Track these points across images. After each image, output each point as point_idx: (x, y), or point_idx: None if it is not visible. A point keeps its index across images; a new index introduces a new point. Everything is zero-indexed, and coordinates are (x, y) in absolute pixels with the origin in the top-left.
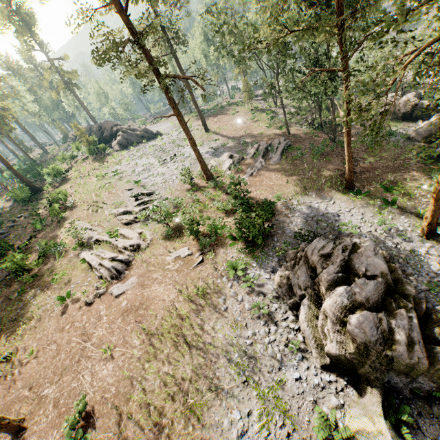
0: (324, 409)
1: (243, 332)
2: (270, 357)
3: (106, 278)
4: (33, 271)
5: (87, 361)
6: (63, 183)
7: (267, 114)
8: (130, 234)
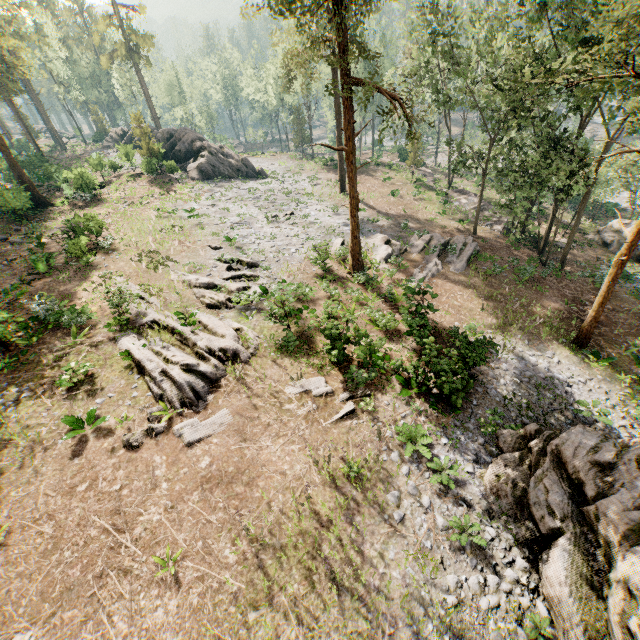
0: None
1: (437, 575)
2: None
3: (172, 401)
4: (18, 348)
5: (121, 580)
6: (92, 203)
7: (438, 195)
8: (220, 327)
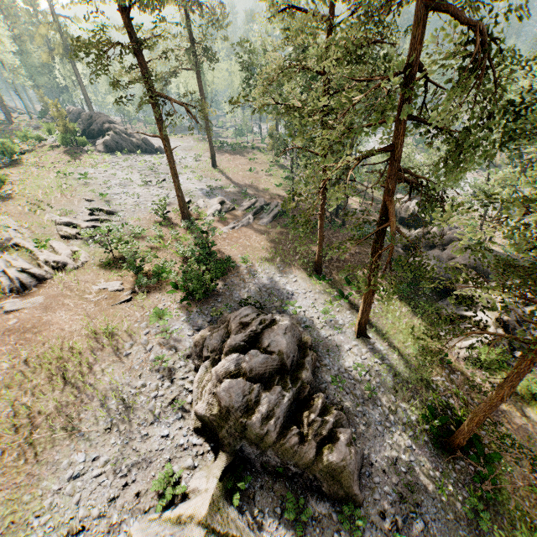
0: (175, 467)
1: (133, 381)
2: (149, 410)
3: (6, 288)
4: None
5: None
6: (12, 165)
7: (284, 172)
8: (62, 249)
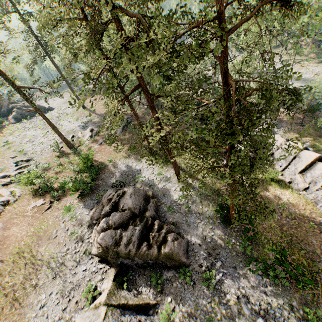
0: (92, 283)
1: (62, 249)
2: (73, 261)
3: None
4: None
5: None
6: None
7: None
8: (5, 192)
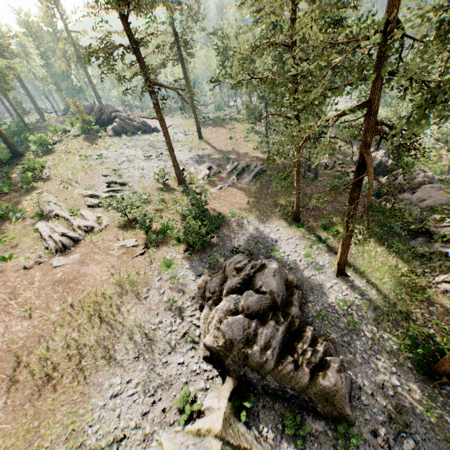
0: (191, 389)
1: (152, 319)
2: (166, 342)
3: (52, 249)
4: None
5: (7, 316)
6: (47, 154)
7: (260, 137)
8: (89, 216)
